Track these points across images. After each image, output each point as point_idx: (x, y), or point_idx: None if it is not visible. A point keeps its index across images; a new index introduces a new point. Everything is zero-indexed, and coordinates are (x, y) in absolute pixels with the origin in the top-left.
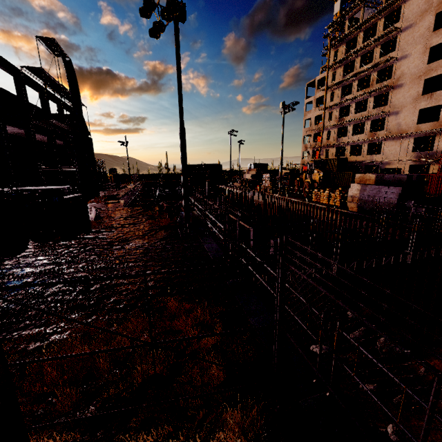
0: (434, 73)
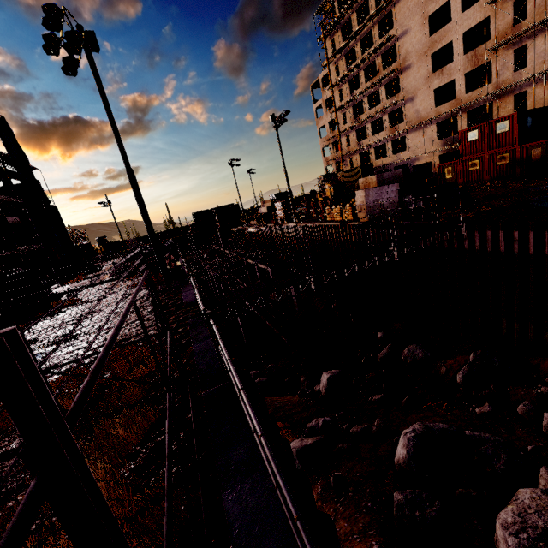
0: (438, 45)
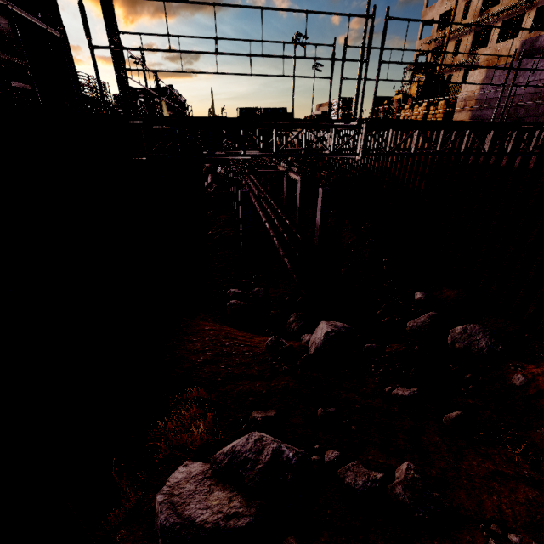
0: None
